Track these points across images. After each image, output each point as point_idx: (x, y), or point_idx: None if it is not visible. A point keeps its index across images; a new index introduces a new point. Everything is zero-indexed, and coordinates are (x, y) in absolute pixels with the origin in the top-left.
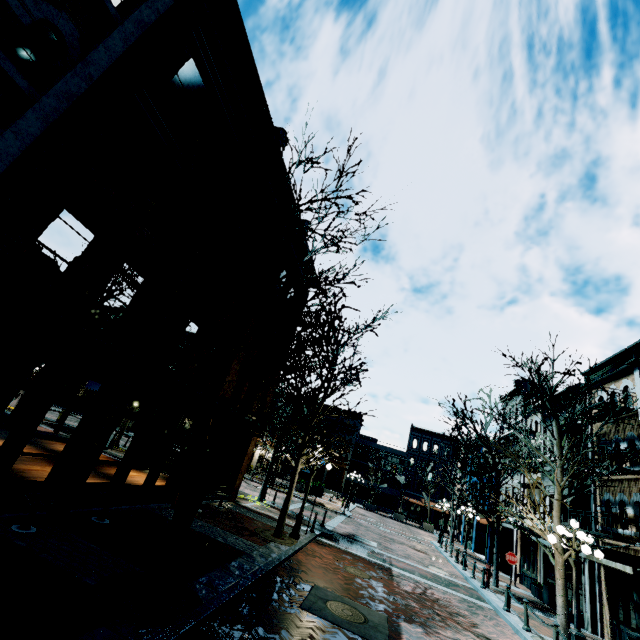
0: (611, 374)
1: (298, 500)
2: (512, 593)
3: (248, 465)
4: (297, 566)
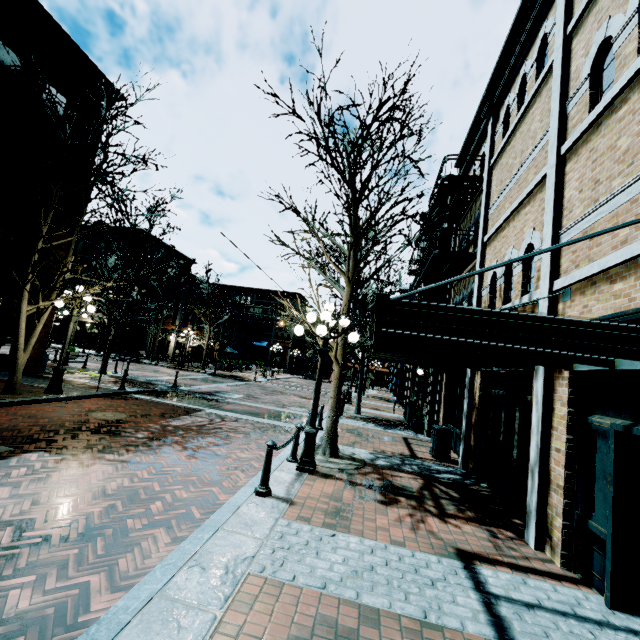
0: (474, 146)
1: (201, 375)
2: (373, 417)
3: (166, 354)
4: None
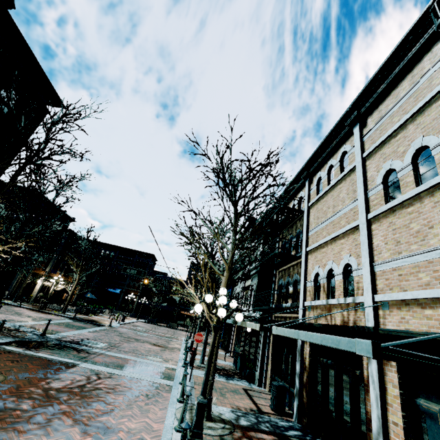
0: (294, 191)
1: (62, 318)
2: None
3: (29, 295)
4: None
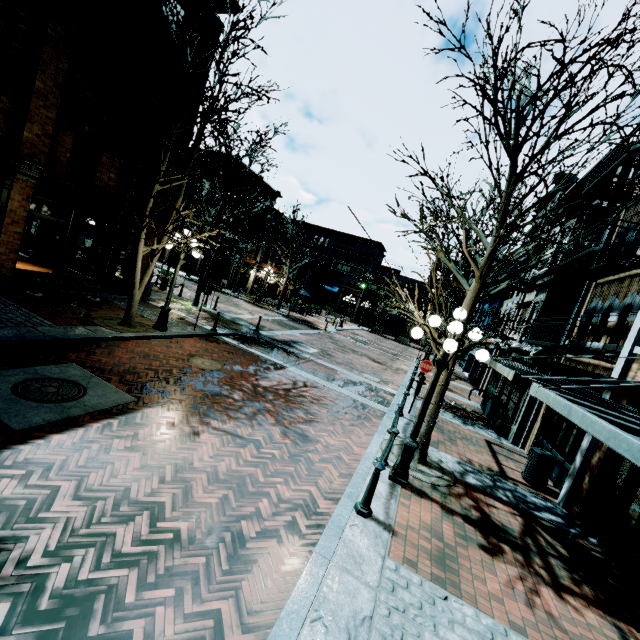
0: None
1: (276, 315)
2: (449, 403)
3: (245, 286)
4: (93, 348)
